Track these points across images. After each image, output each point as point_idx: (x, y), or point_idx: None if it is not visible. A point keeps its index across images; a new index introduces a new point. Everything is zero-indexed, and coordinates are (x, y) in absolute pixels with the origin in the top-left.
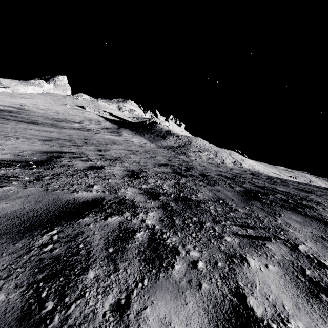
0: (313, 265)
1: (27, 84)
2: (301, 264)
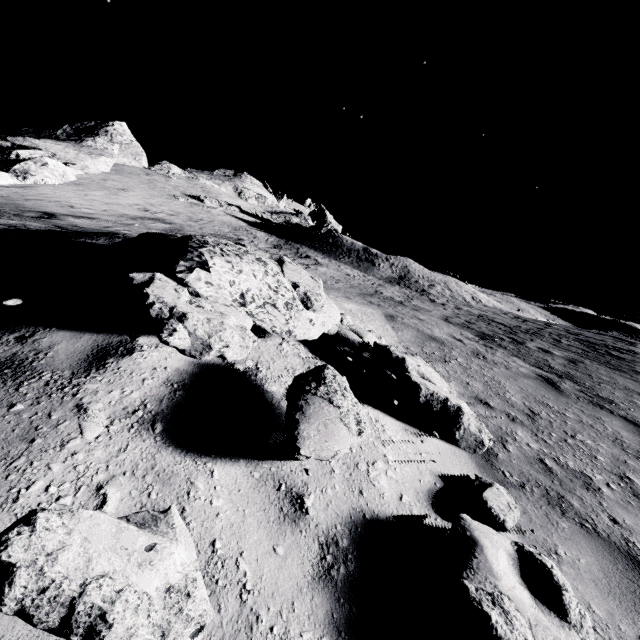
0: None
1: (92, 154)
2: None
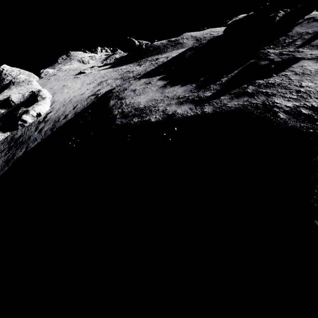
0: None
1: (28, 83)
2: None
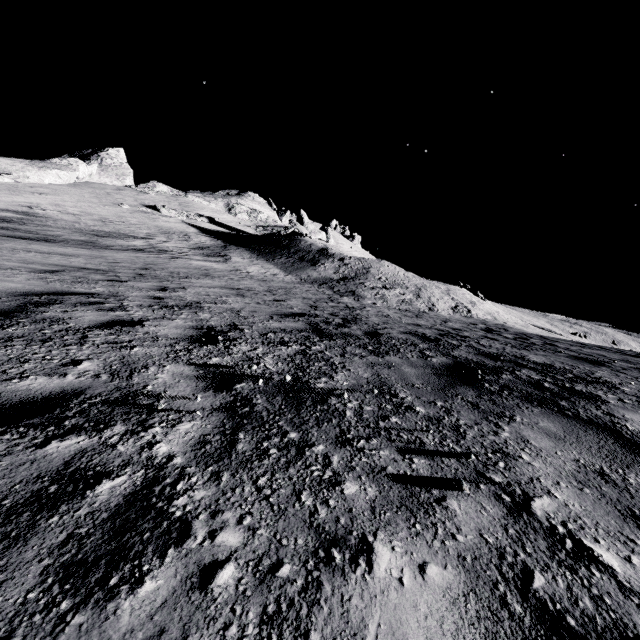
0: (559, 557)
1: (45, 167)
2: (526, 557)
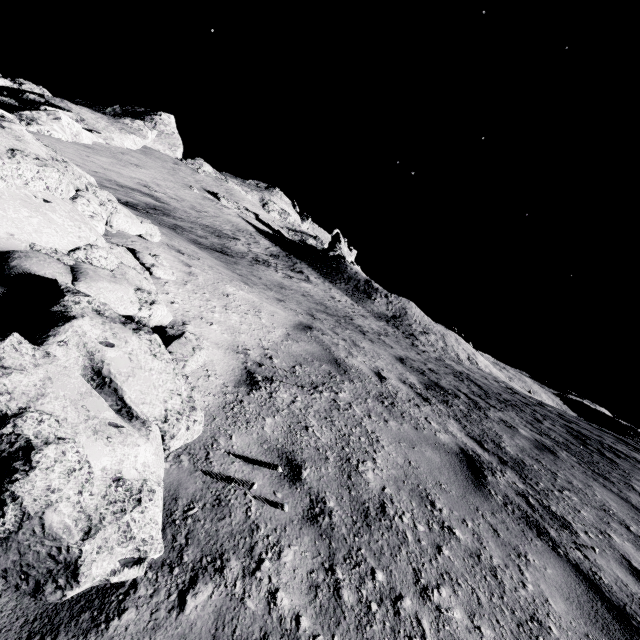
0: None
1: (124, 130)
2: None
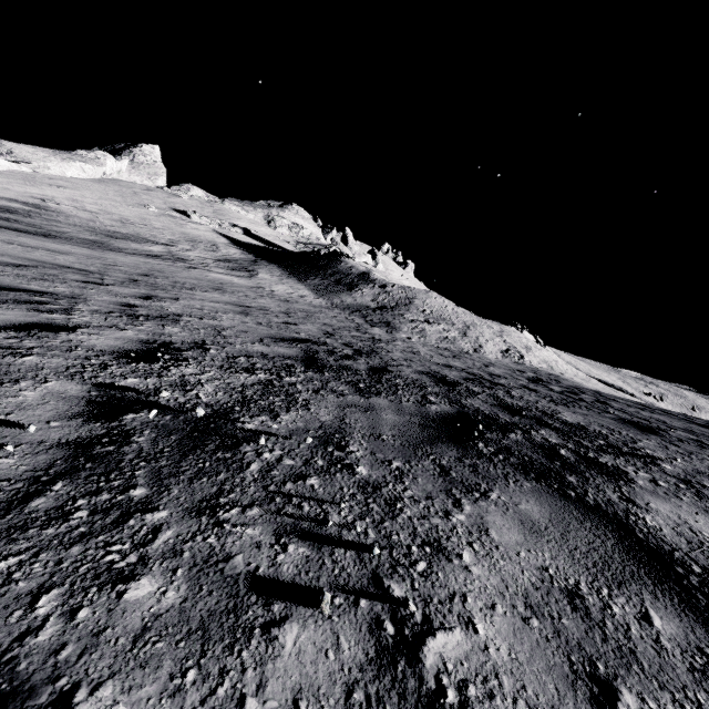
0: None
1: (69, 158)
2: None
